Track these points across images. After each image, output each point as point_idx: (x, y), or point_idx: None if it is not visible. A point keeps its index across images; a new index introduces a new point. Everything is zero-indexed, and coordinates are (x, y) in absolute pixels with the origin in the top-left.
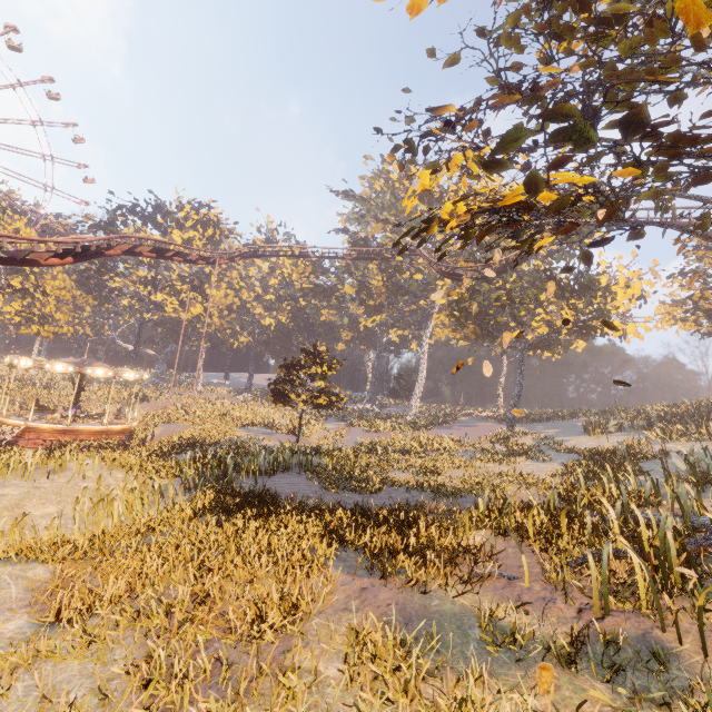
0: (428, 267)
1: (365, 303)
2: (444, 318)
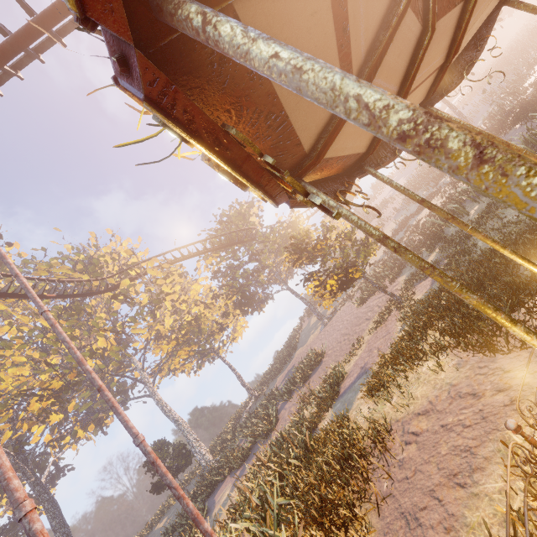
0: (109, 320)
1: (39, 394)
2: (173, 342)
